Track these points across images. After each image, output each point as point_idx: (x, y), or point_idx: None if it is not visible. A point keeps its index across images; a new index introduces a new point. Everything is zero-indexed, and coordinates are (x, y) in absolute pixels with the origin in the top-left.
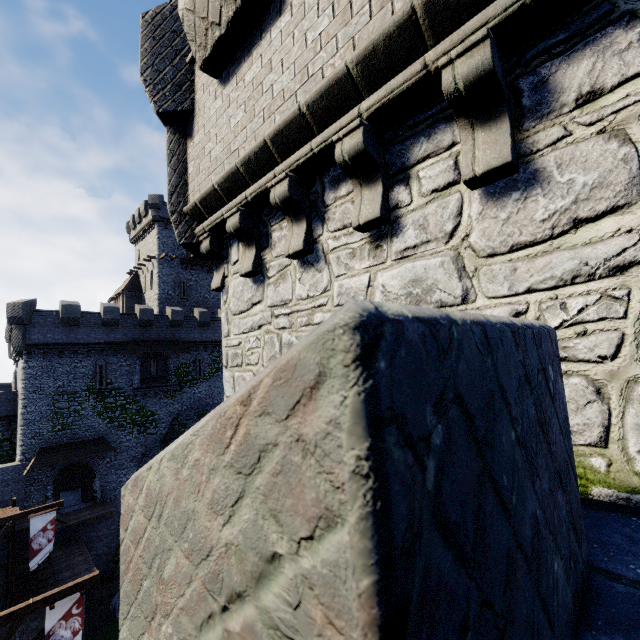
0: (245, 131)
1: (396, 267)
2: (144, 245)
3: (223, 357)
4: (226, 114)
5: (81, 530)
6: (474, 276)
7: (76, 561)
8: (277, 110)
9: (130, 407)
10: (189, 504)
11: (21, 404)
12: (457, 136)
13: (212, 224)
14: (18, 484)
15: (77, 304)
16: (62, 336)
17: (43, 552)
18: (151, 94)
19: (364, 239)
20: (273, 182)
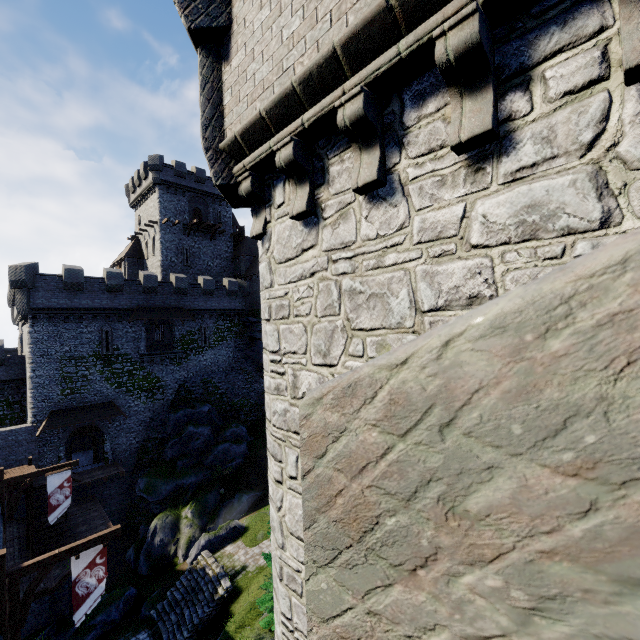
0: (303, 42)
1: (504, 192)
2: (145, 209)
3: (263, 311)
4: (276, 25)
5: (94, 488)
6: (621, 194)
7: (92, 516)
8: (351, 8)
9: (137, 373)
10: (580, 390)
11: (29, 368)
12: (609, 18)
13: (255, 160)
14: (31, 445)
15: (80, 269)
16: (66, 301)
17: (61, 507)
18: (181, 6)
19: (459, 163)
20: (343, 99)
